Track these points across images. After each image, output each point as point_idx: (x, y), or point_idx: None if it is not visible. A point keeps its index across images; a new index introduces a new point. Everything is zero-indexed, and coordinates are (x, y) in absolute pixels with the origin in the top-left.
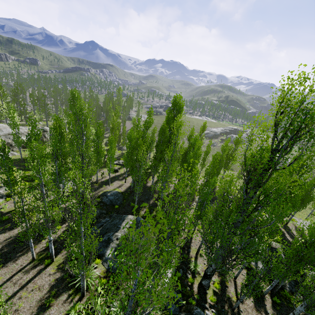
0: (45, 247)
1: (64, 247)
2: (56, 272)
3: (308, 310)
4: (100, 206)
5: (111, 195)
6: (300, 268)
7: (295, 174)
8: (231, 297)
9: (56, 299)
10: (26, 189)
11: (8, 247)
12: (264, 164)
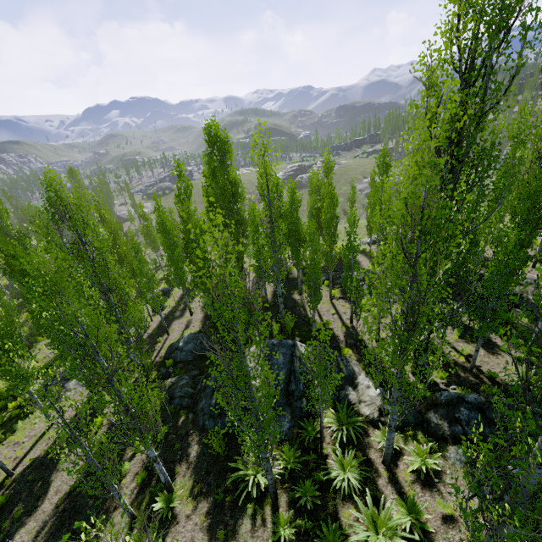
0: (136, 487)
1: (174, 463)
2: (197, 506)
3: (535, 319)
4: (181, 370)
5: (188, 343)
6: (523, 263)
7: (501, 115)
8: (456, 360)
9: (236, 539)
10: (1, 431)
11: (55, 541)
12: (477, 103)
